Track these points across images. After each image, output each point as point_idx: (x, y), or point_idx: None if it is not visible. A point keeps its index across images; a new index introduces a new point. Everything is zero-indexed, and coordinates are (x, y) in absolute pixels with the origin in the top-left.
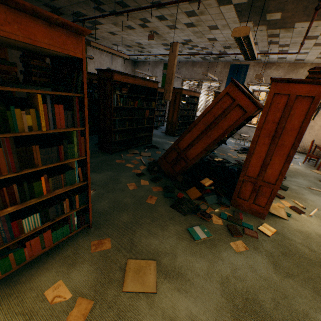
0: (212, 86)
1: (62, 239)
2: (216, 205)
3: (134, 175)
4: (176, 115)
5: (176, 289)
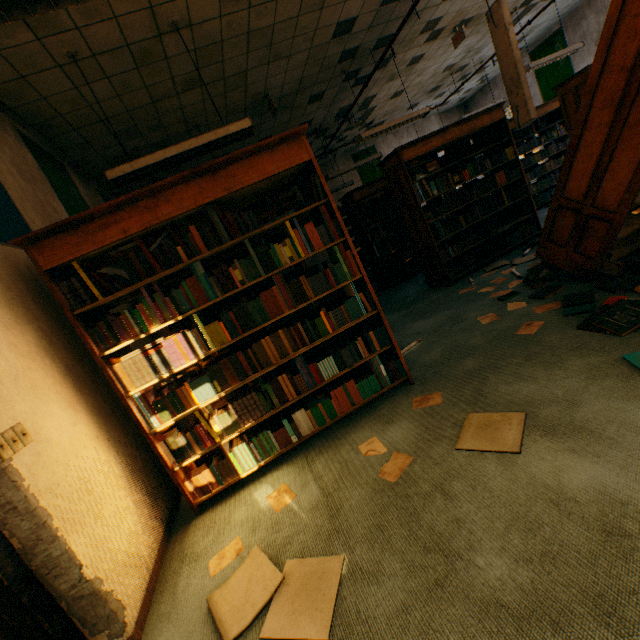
0: None
1: (372, 396)
2: None
3: (493, 301)
4: None
5: (567, 451)
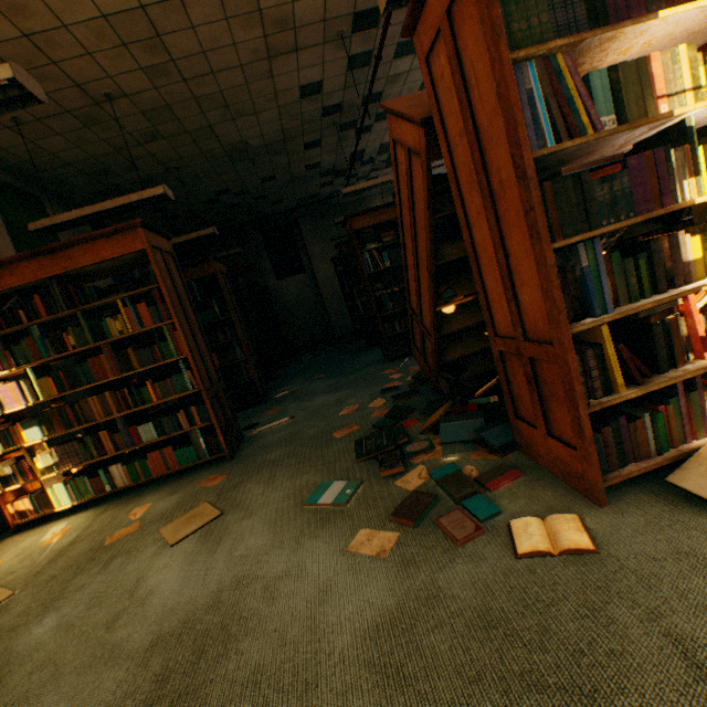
0: None
1: (189, 464)
2: (461, 447)
3: (379, 391)
4: None
5: (188, 554)
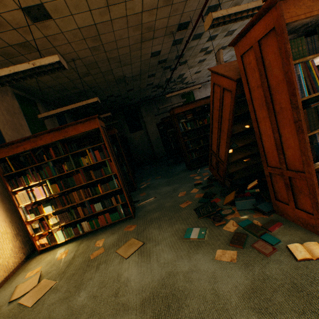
0: None
1: (116, 220)
2: (247, 212)
3: (192, 185)
4: None
5: (136, 262)
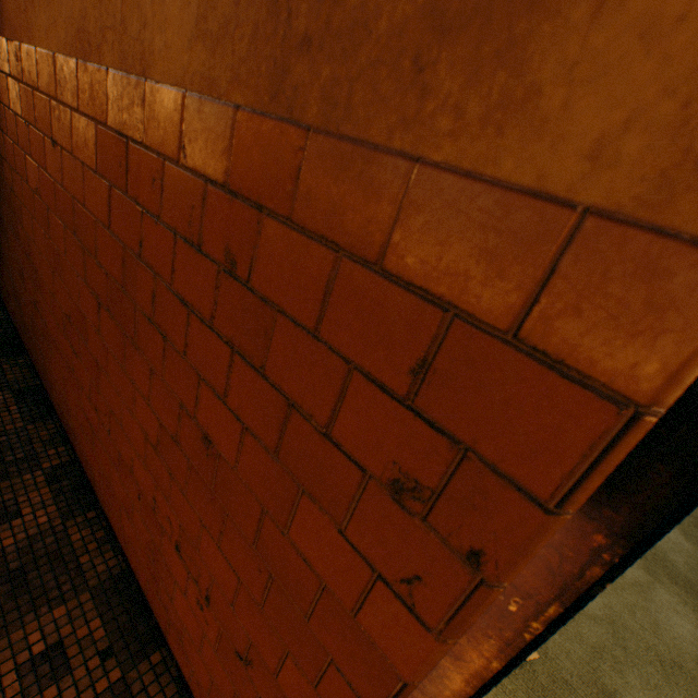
0: None
1: None
2: None
3: None
4: None
5: None
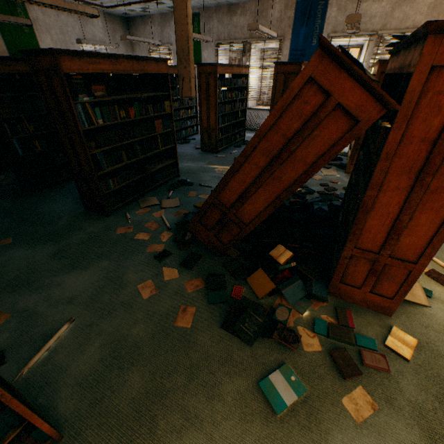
0: (268, 48)
1: None
2: (304, 303)
3: (151, 259)
4: (214, 115)
5: None
